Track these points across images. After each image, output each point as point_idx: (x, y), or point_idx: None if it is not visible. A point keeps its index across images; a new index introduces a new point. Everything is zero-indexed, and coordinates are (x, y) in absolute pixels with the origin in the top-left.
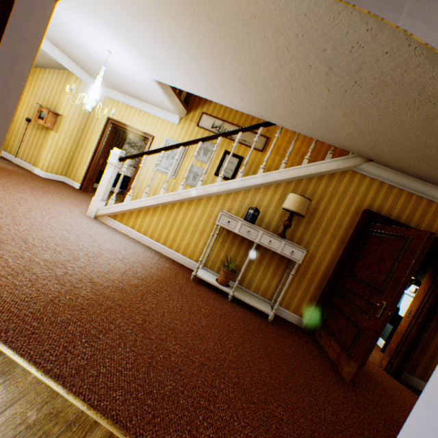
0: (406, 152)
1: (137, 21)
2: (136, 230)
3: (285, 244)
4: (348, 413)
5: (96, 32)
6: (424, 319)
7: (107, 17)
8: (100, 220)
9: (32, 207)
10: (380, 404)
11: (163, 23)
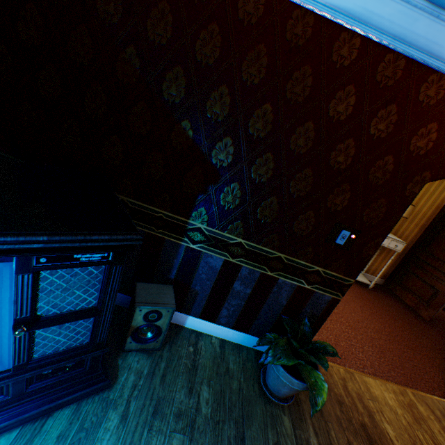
0: None
1: None
2: None
3: (391, 240)
4: (442, 341)
5: None
6: None
7: None
8: None
9: None
10: (444, 328)
11: None
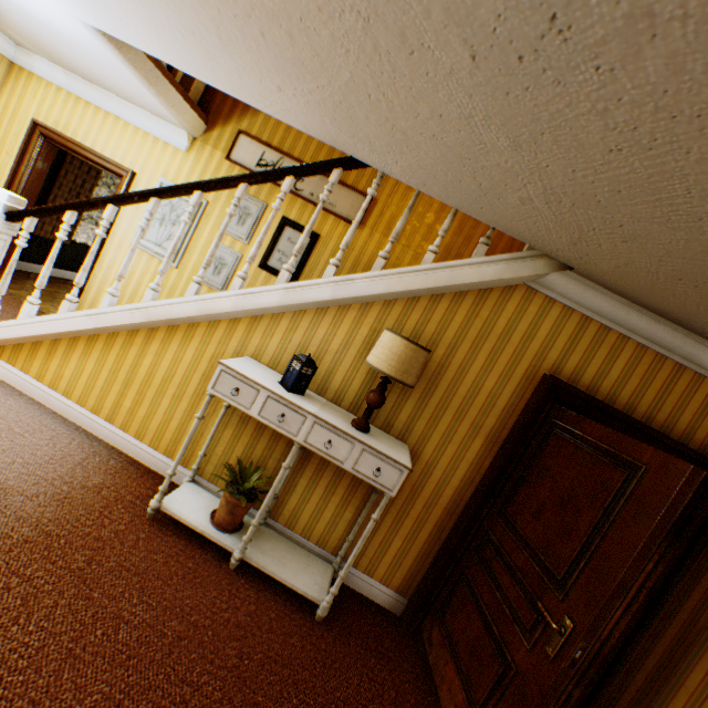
0: (653, 258)
1: None
2: (47, 386)
3: (364, 451)
4: None
5: None
6: (642, 610)
7: None
8: None
9: None
10: None
11: None
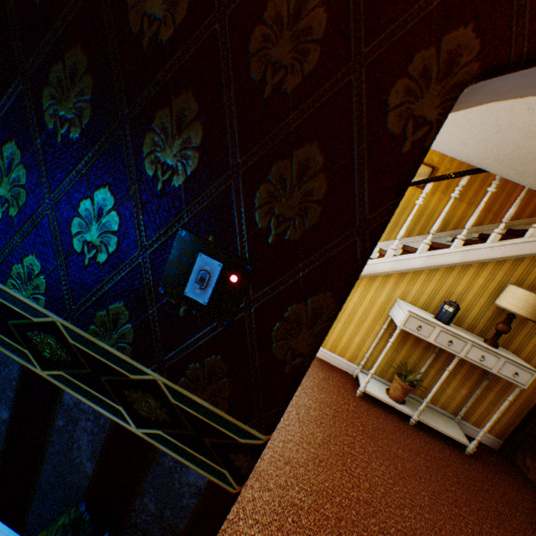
0: None
1: None
2: None
3: (505, 362)
4: None
5: None
6: None
7: None
8: None
9: None
10: None
11: None
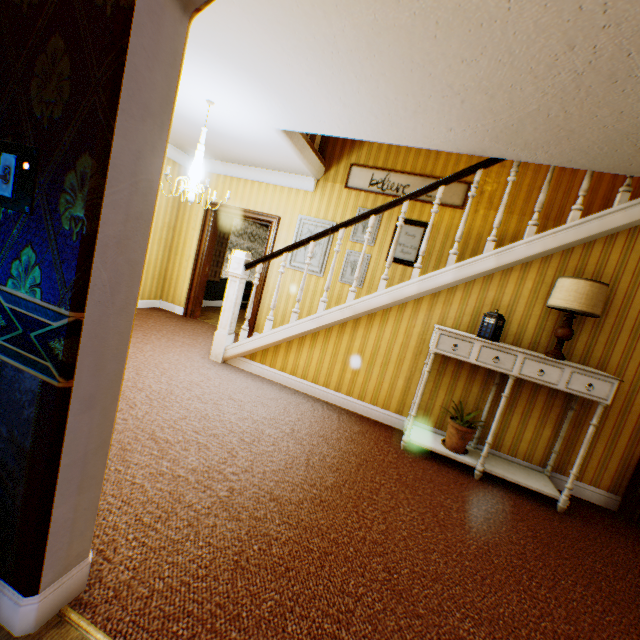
0: None
1: (266, 36)
2: (289, 374)
3: (572, 373)
4: None
5: (189, 75)
6: None
7: (211, 44)
8: (231, 363)
9: (139, 366)
10: None
11: (318, 26)
